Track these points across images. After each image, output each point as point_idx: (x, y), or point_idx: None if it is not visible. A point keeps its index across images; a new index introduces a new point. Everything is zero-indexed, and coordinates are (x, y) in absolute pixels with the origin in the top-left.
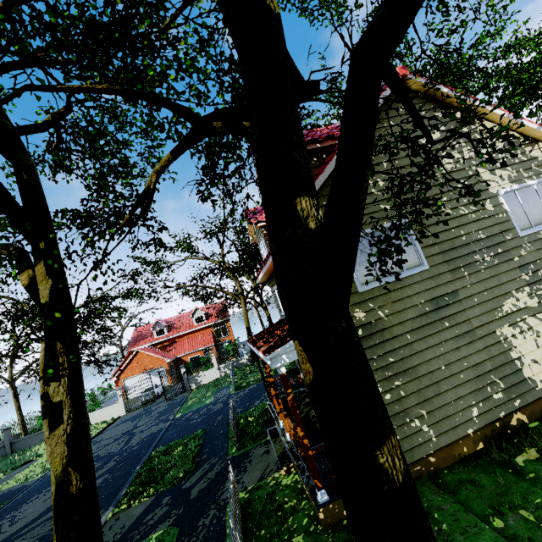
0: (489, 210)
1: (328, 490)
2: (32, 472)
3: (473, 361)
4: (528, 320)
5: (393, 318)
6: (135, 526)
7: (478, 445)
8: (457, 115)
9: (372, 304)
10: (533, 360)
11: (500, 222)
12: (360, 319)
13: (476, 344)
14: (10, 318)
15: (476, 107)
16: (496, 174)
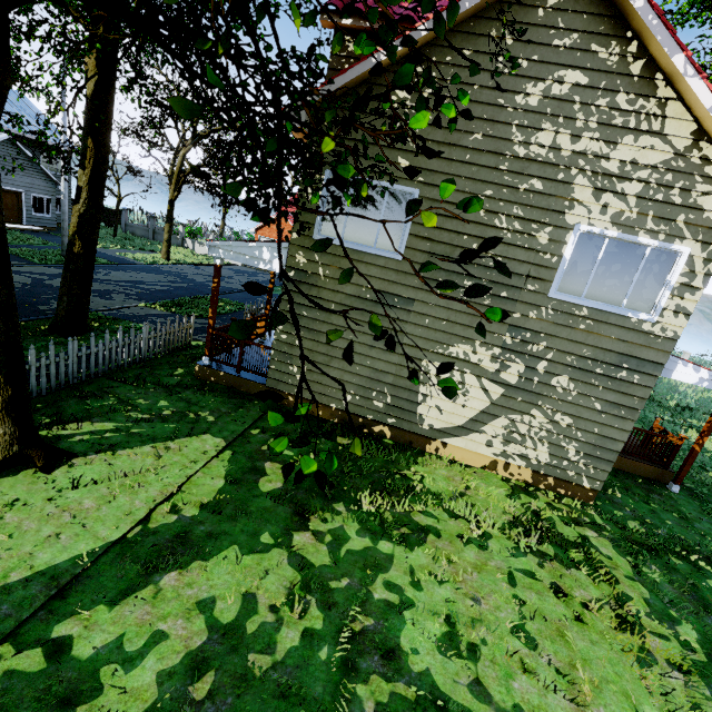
0: (539, 241)
1: (212, 361)
2: (147, 258)
3: (378, 366)
4: (468, 376)
5: (329, 282)
6: (142, 316)
7: (333, 419)
8: (634, 66)
9: (318, 257)
10: (438, 406)
11: (538, 263)
12: (299, 263)
13: (393, 356)
14: (161, 104)
15: (672, 64)
16: (600, 200)
